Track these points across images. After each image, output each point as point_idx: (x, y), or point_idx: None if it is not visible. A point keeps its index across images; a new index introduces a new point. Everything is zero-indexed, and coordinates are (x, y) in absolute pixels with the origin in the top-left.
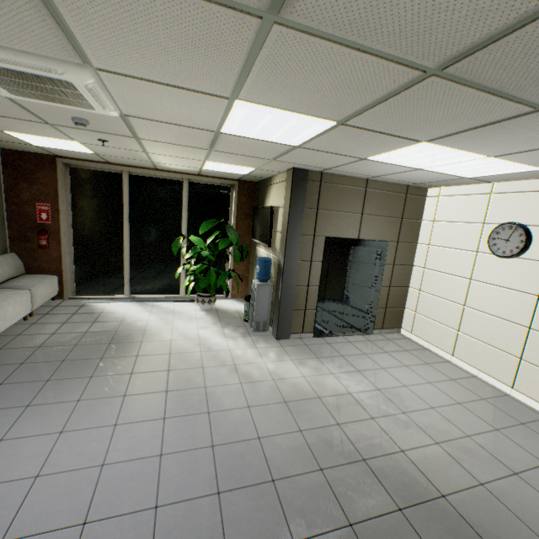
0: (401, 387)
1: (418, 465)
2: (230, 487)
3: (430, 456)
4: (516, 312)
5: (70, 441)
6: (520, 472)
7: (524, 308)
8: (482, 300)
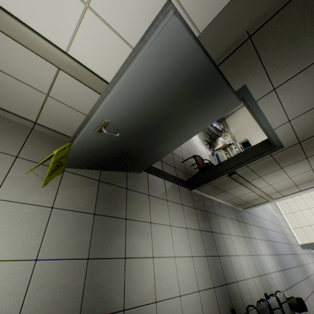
0: (281, 220)
1: (288, 238)
2: (278, 231)
3: (289, 237)
4: (310, 222)
5: (261, 212)
6: (295, 245)
7: (313, 222)
8: (306, 214)
